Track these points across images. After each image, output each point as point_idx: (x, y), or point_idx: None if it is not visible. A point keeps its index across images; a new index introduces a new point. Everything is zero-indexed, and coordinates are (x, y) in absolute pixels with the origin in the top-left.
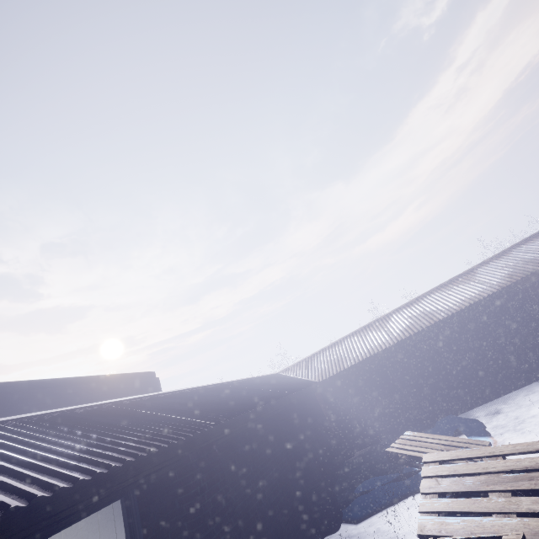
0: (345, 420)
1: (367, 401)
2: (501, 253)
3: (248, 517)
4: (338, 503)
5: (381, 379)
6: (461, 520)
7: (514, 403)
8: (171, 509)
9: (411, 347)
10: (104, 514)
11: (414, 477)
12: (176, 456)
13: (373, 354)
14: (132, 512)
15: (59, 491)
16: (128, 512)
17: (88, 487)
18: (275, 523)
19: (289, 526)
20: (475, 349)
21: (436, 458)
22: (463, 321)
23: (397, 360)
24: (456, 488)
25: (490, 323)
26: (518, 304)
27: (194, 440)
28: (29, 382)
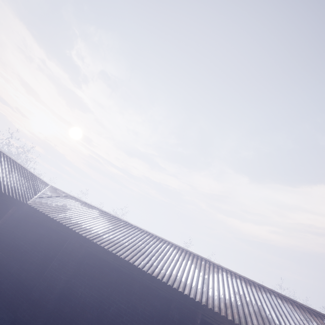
0: (3, 247)
1: (27, 253)
2: (256, 284)
3: None
4: None
5: (53, 252)
6: None
7: None
8: None
9: (96, 257)
10: None
11: None
12: None
13: (70, 228)
14: None
15: None
16: None
17: None
18: None
19: None
20: (123, 323)
21: None
22: (149, 289)
23: (72, 251)
24: None
25: (162, 320)
26: None
27: None
28: None
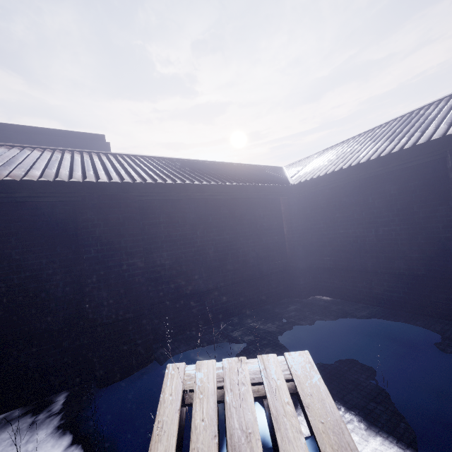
0: (318, 251)
1: (366, 237)
2: None
3: None
4: (154, 354)
5: (420, 206)
6: None
7: None
8: None
9: None
10: None
11: None
12: None
13: (421, 144)
14: None
15: None
16: None
17: None
18: None
19: None
20: None
21: None
22: None
23: None
24: None
25: None
26: None
27: None
28: None
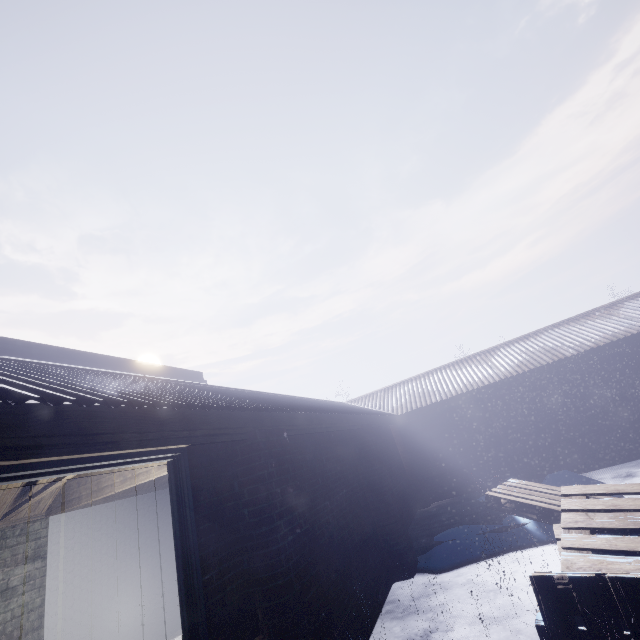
0: (424, 464)
1: (455, 445)
2: None
3: (314, 532)
4: (414, 548)
5: (477, 421)
6: (632, 561)
7: None
8: (228, 491)
9: (522, 387)
10: (133, 514)
11: (518, 530)
12: (241, 427)
13: (471, 390)
14: (182, 479)
15: (95, 409)
16: (176, 478)
17: (133, 419)
18: (344, 549)
19: (357, 558)
20: (608, 399)
21: (583, 491)
22: (597, 362)
23: (503, 399)
24: (620, 524)
25: (634, 369)
26: None
27: (262, 419)
28: (57, 349)
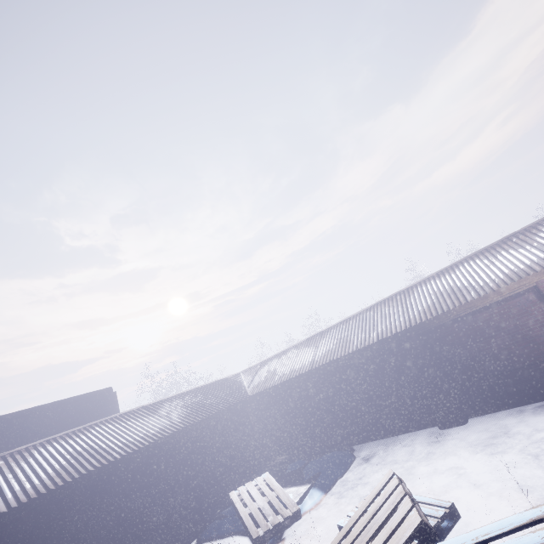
0: (272, 430)
1: (288, 417)
2: (448, 268)
3: None
4: (206, 519)
5: (300, 400)
6: None
7: (390, 452)
8: None
9: (326, 374)
10: None
11: None
12: None
13: (291, 378)
14: None
15: None
16: None
17: None
18: None
19: None
20: (381, 385)
21: None
22: (374, 354)
23: (309, 387)
24: None
25: (399, 361)
26: (429, 343)
27: (4, 515)
28: None
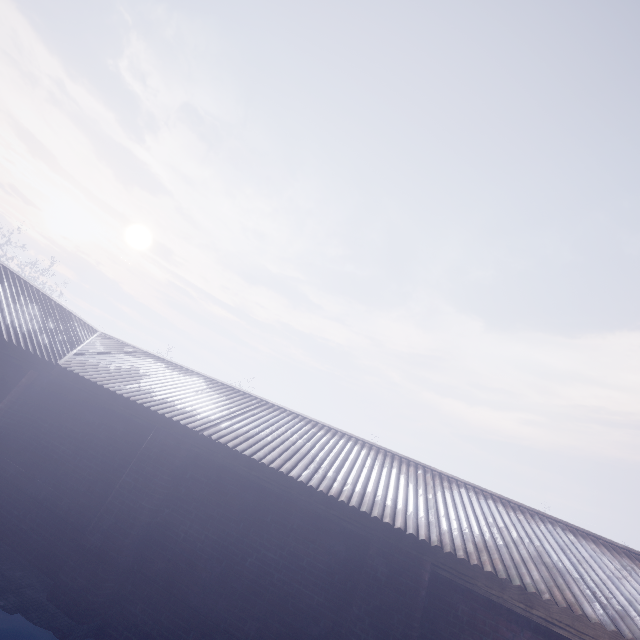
0: (16, 452)
1: (68, 462)
2: (524, 509)
3: None
4: None
5: (121, 457)
6: None
7: None
8: None
9: (211, 465)
10: None
11: None
12: None
13: (152, 410)
14: None
15: None
16: None
17: None
18: None
19: None
20: (275, 587)
21: None
22: (321, 521)
23: (161, 454)
24: None
25: (351, 579)
26: (434, 608)
27: None
28: None
